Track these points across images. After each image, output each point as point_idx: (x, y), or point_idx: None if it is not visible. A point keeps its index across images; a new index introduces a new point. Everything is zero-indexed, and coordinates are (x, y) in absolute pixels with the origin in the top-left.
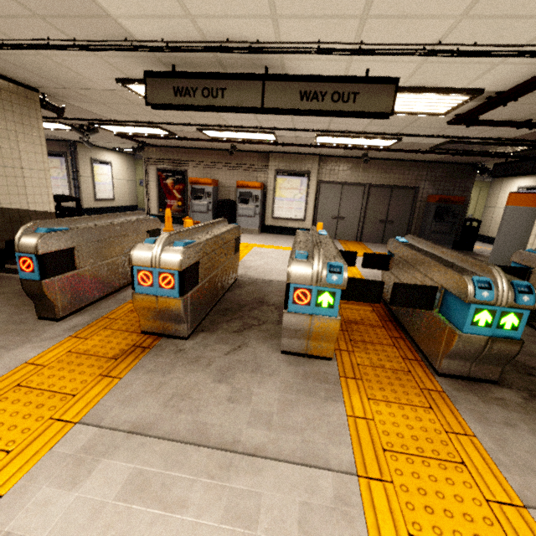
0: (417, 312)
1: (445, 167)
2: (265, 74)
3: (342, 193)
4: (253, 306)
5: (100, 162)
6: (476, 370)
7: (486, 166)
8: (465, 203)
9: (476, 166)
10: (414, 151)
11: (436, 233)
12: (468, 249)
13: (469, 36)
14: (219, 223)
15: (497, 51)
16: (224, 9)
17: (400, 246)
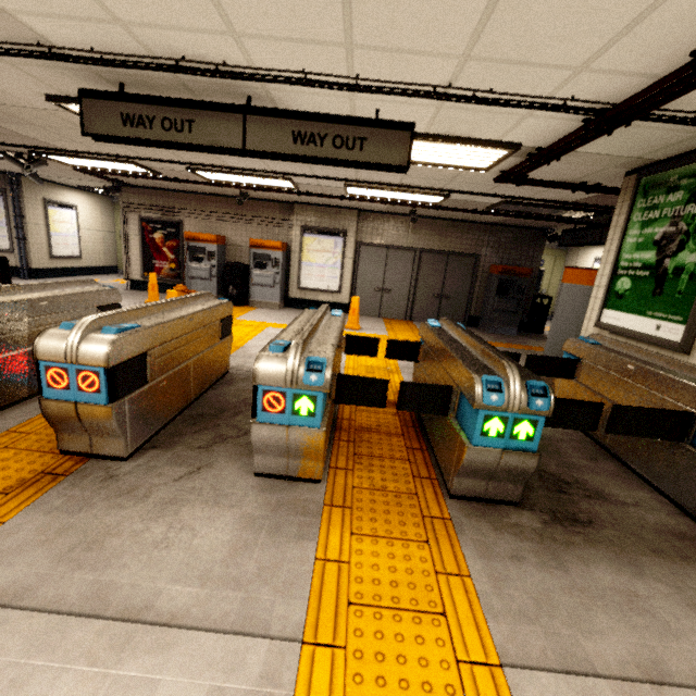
0: (438, 417)
1: (510, 232)
2: (247, 105)
3: (387, 259)
4: (238, 409)
5: (58, 205)
6: (494, 490)
7: (557, 232)
8: (533, 276)
9: (545, 231)
10: (469, 210)
11: (500, 311)
12: (538, 331)
13: (482, 81)
14: (198, 298)
15: (518, 101)
16: (163, 18)
17: (429, 332)
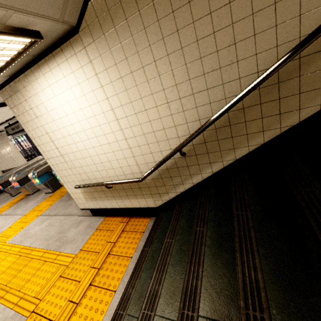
0: None
1: None
2: None
3: None
4: None
5: None
6: None
7: None
8: None
9: None
10: None
11: None
12: None
13: None
14: None
15: None
16: None
17: None
